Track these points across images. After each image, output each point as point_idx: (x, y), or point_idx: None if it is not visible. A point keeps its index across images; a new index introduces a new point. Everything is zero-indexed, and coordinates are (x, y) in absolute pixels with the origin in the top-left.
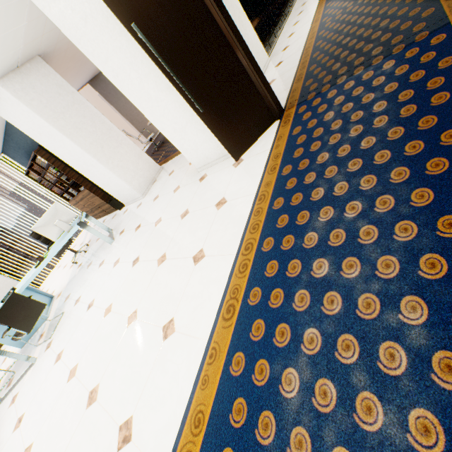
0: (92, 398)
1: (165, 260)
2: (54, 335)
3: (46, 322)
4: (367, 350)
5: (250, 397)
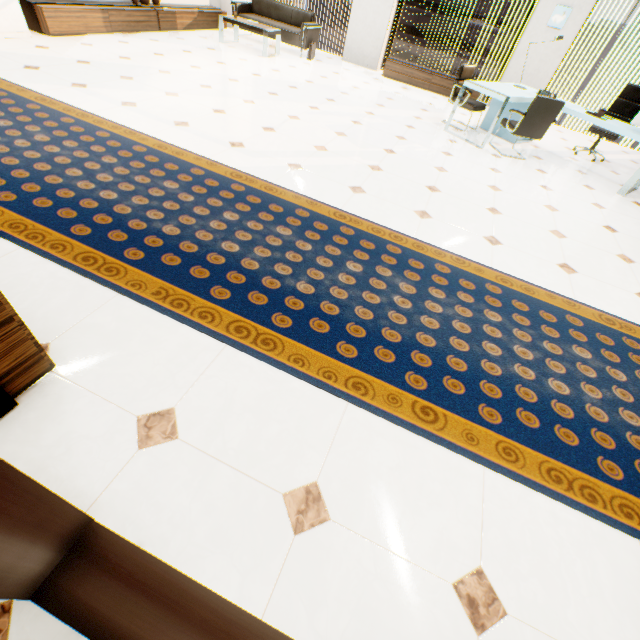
0: (492, 211)
1: (626, 262)
2: (505, 158)
3: (508, 143)
4: (627, 405)
5: (559, 325)
